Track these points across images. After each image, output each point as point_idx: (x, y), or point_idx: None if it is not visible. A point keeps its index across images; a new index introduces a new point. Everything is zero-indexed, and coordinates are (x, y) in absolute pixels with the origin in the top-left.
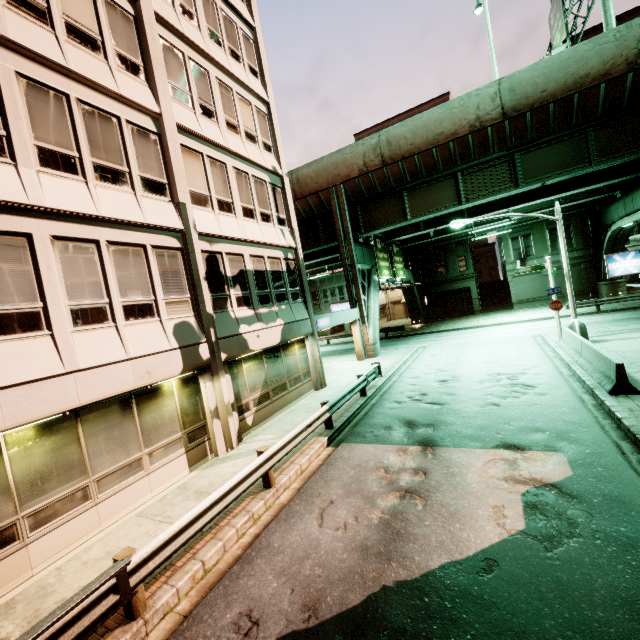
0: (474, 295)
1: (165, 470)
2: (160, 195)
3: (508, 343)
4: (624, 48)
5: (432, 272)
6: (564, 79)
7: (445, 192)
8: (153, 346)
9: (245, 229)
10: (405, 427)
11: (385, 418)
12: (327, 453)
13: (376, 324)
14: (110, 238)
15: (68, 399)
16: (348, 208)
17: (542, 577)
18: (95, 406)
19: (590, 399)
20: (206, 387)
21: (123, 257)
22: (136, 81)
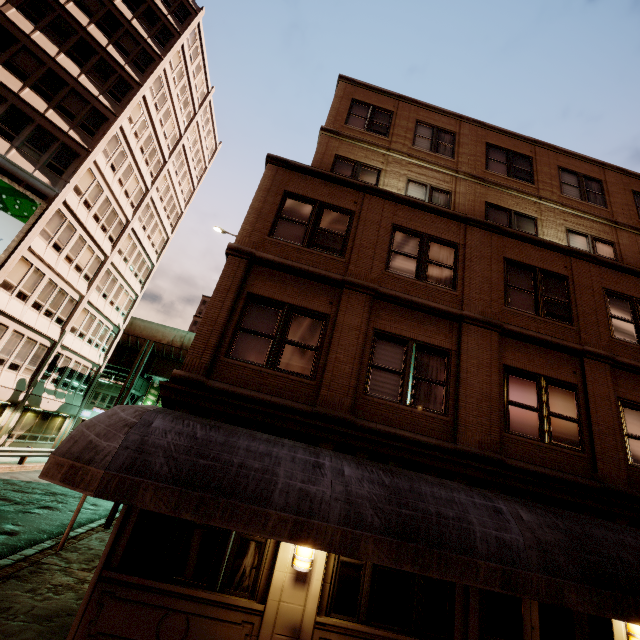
0: None
1: None
2: (59, 324)
3: None
4: None
5: None
6: None
7: None
8: (8, 383)
9: (83, 348)
10: None
11: None
12: None
13: None
14: (29, 335)
15: None
16: (151, 354)
17: None
18: None
19: None
20: (8, 413)
21: (27, 344)
22: (85, 282)
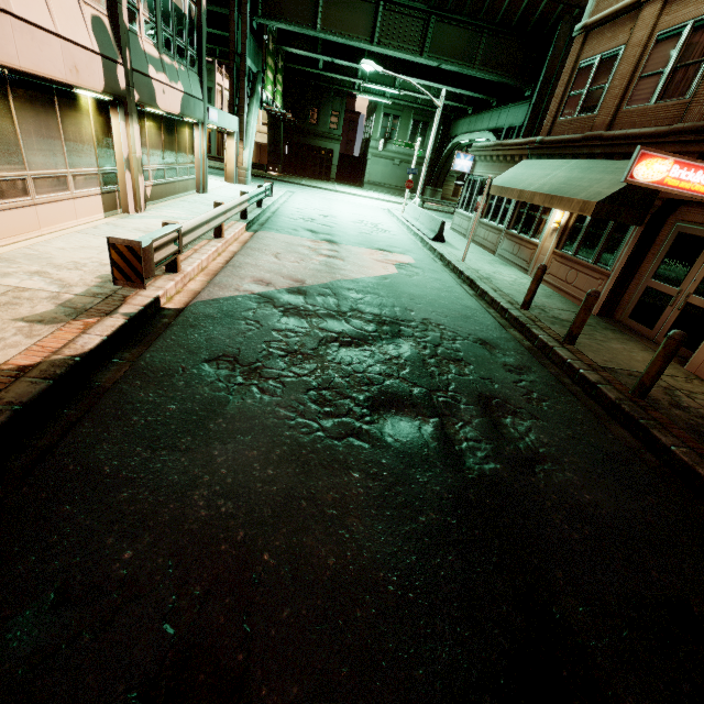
0: (335, 161)
1: (86, 203)
2: None
3: (365, 208)
4: None
5: (303, 116)
6: None
7: (363, 18)
8: (77, 33)
9: None
10: (309, 232)
11: (289, 225)
12: (250, 234)
13: (252, 148)
14: None
15: (8, 51)
16: None
17: (408, 283)
18: (22, 81)
19: (420, 243)
20: (120, 126)
21: None
22: None
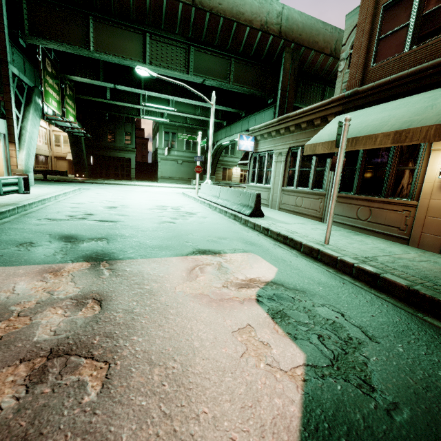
0: (133, 165)
1: None
2: None
3: (162, 193)
4: (261, 12)
5: (102, 137)
6: (232, 5)
7: (133, 44)
8: None
9: None
10: (61, 242)
11: (24, 233)
12: None
13: (32, 151)
14: None
15: None
16: None
17: None
18: None
19: (235, 221)
20: None
21: None
22: None
